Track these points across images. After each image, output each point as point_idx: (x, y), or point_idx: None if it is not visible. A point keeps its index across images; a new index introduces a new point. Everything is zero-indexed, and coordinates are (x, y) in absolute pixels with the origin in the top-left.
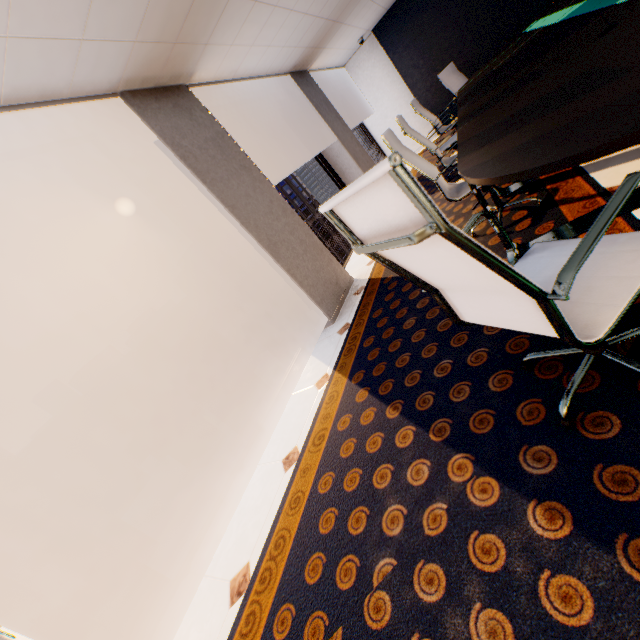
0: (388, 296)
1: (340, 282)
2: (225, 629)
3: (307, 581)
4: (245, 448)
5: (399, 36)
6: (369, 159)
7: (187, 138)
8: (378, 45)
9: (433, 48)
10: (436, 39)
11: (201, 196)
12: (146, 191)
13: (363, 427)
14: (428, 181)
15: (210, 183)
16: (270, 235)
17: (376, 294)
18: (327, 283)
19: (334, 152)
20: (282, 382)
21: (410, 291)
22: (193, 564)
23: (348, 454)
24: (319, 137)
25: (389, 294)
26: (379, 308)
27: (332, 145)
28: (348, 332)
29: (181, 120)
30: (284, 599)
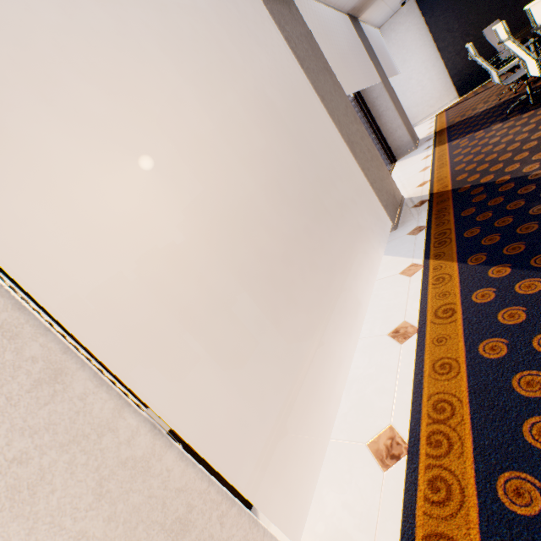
0: (476, 198)
1: (396, 196)
2: (389, 493)
3: (539, 448)
4: (318, 328)
5: (439, 0)
6: (401, 107)
7: (288, 26)
8: (416, 9)
9: (471, 13)
10: (476, 4)
11: (295, 82)
12: (242, 74)
13: (528, 296)
14: (471, 123)
15: (306, 70)
16: (348, 134)
17: (453, 200)
18: (388, 193)
19: (374, 94)
20: (344, 277)
21: (515, 188)
22: (290, 426)
23: (518, 320)
24: (363, 78)
25: (477, 196)
26: (468, 208)
27: (374, 87)
28: (427, 231)
29: (283, 9)
30: (500, 466)
